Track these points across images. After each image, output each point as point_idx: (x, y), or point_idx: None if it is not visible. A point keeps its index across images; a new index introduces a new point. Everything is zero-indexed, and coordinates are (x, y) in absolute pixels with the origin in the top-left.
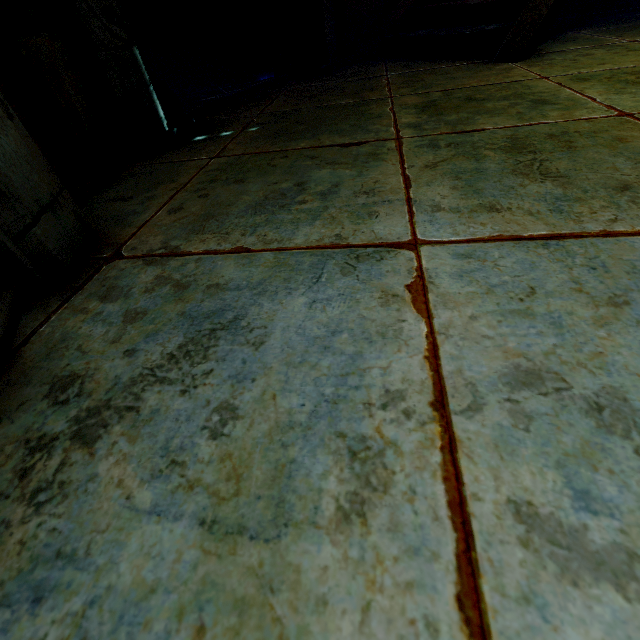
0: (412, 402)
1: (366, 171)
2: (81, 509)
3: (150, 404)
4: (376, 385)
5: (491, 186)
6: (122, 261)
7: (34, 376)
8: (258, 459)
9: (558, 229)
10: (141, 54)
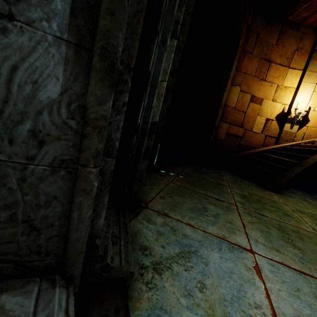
0: (265, 310)
1: (227, 213)
2: (164, 296)
3: (175, 269)
4: (251, 298)
5: (275, 241)
6: (149, 210)
7: (133, 240)
8: (217, 306)
9: (303, 270)
10: (160, 145)
